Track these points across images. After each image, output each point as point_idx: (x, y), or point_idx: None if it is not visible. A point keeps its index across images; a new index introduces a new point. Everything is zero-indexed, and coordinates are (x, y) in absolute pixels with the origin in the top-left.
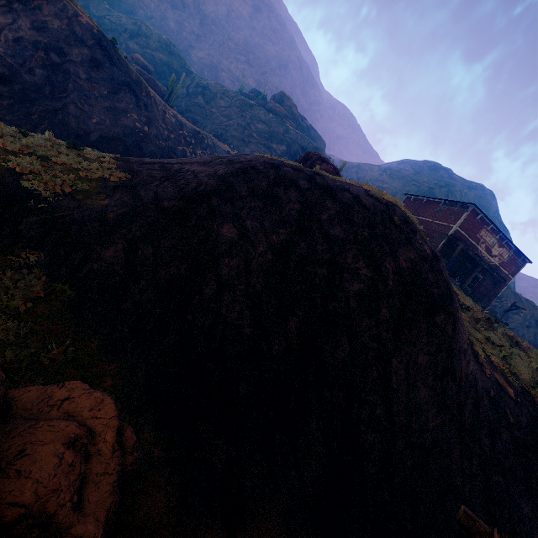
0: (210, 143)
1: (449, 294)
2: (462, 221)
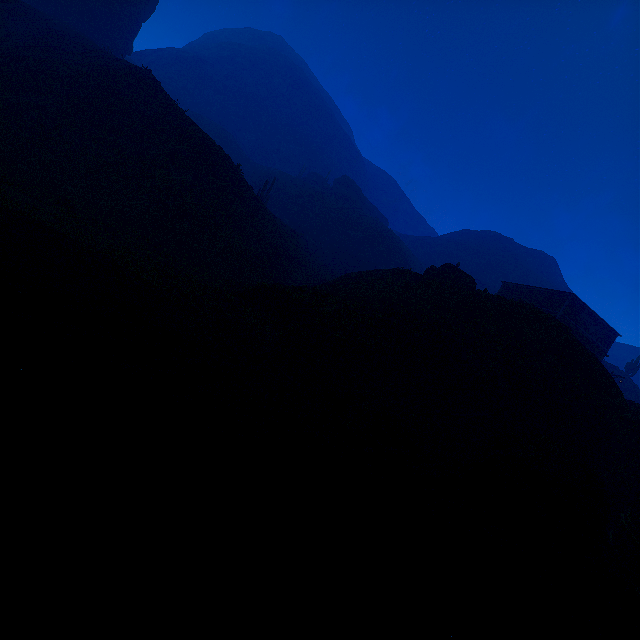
0: (303, 240)
1: (614, 382)
2: (565, 308)
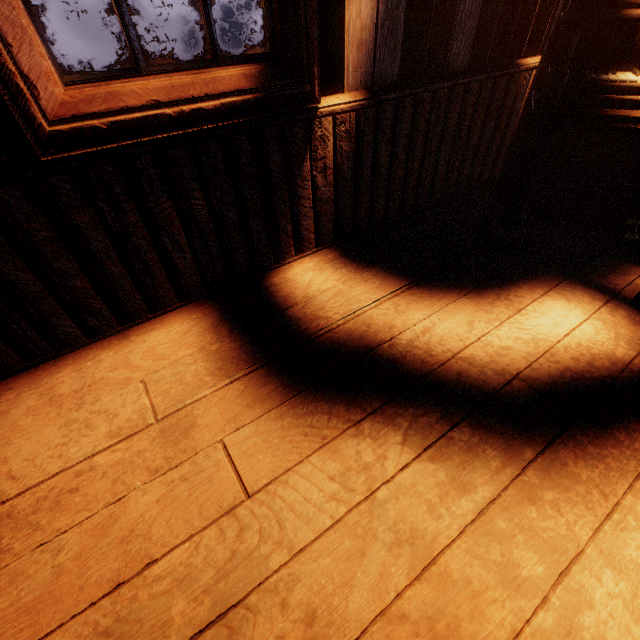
0: None
1: None
2: None
